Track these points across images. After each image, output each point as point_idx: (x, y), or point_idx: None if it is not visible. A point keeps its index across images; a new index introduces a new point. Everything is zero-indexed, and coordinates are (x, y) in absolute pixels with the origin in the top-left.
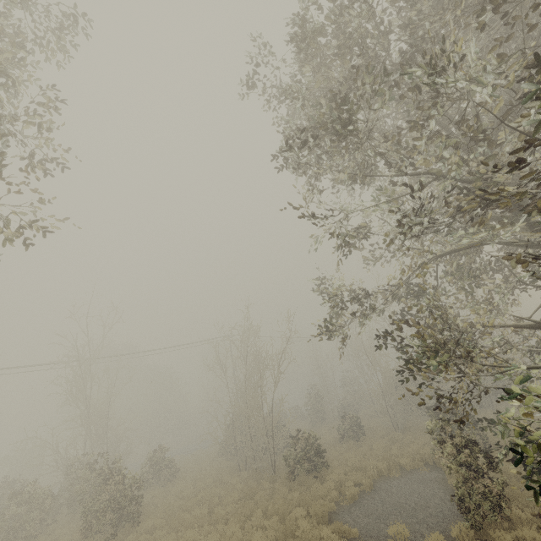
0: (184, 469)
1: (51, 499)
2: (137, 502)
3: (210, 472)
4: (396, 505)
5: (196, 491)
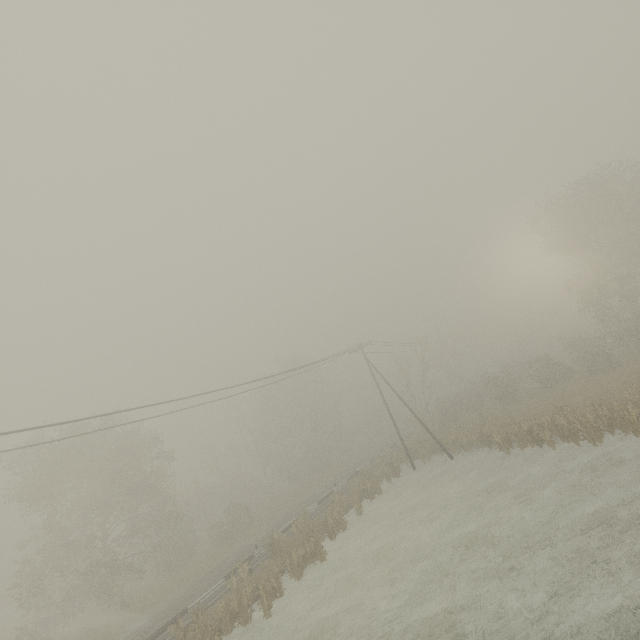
0: None
1: None
2: None
3: None
4: None
5: None
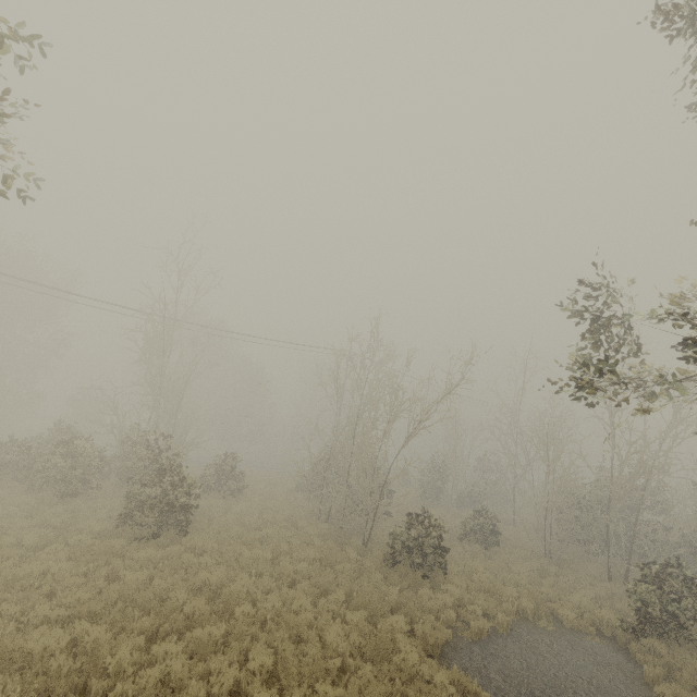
0: (252, 488)
1: (100, 462)
2: (190, 509)
3: (282, 505)
4: (552, 681)
5: (262, 523)
